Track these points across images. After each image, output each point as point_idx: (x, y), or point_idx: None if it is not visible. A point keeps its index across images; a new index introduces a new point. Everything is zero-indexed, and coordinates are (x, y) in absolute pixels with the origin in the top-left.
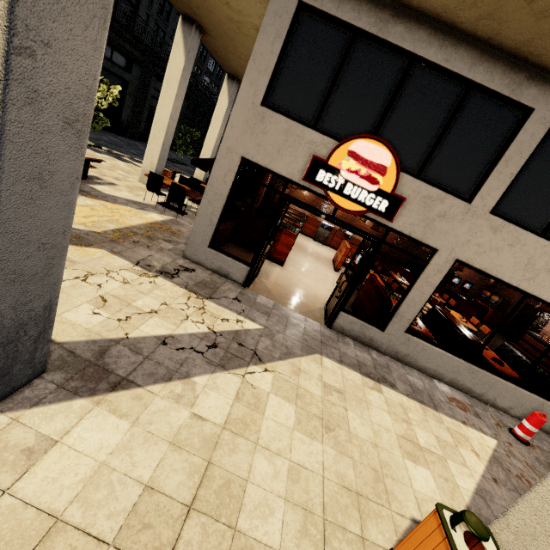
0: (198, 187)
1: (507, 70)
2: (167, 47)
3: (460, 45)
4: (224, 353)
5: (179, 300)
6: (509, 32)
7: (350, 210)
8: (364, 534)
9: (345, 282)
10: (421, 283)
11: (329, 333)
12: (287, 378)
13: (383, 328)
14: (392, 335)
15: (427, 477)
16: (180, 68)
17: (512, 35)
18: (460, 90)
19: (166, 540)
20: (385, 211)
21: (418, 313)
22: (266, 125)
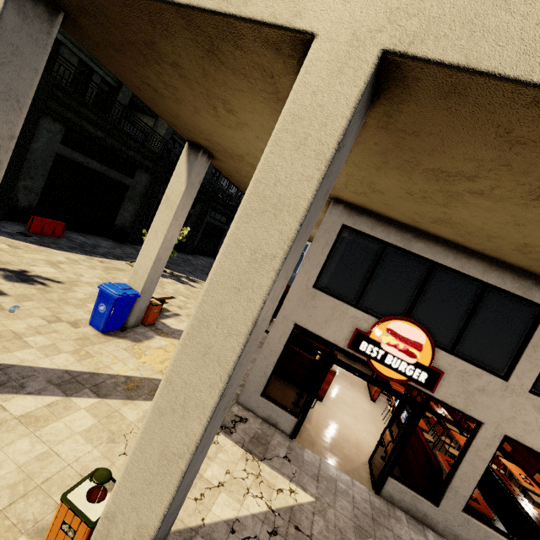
0: None
1: (515, 277)
2: (220, 182)
3: (471, 258)
4: None
5: (239, 465)
6: (510, 259)
7: (391, 378)
8: None
9: (391, 441)
10: (471, 455)
11: (378, 502)
12: None
13: (437, 502)
14: (448, 513)
15: None
16: None
17: (514, 261)
18: (477, 287)
19: None
20: (425, 382)
21: (474, 489)
22: (316, 302)
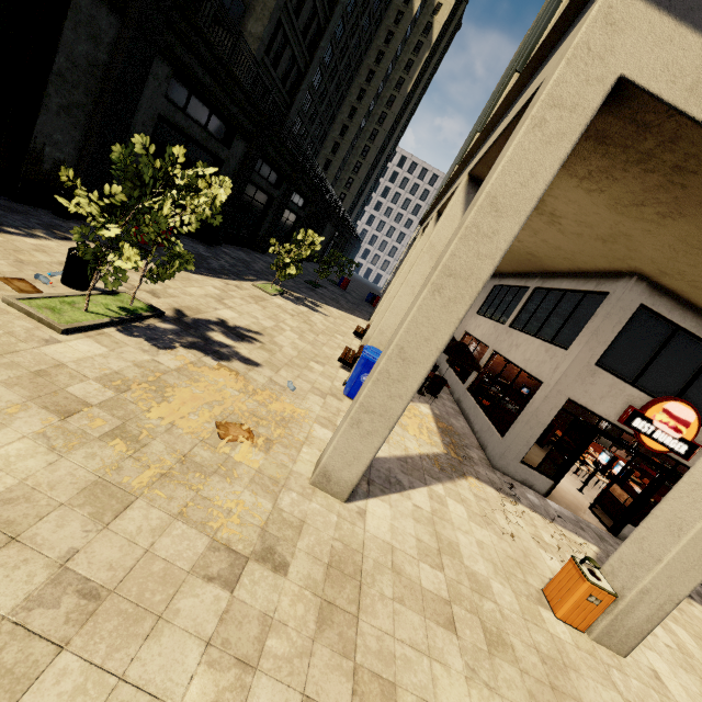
0: None
1: None
2: None
3: None
4: None
5: (549, 528)
6: None
7: (655, 450)
8: None
9: (628, 496)
10: None
11: (620, 543)
12: None
13: None
14: None
15: None
16: None
17: None
18: None
19: None
20: (683, 453)
21: None
22: (595, 379)
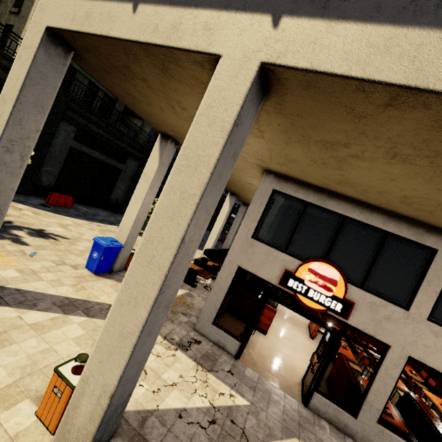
0: (206, 267)
1: (409, 226)
2: None
3: (373, 212)
4: (221, 430)
5: (190, 372)
6: (402, 211)
7: (313, 308)
8: None
9: (317, 363)
10: (382, 374)
11: (306, 413)
12: None
13: (355, 415)
14: (365, 424)
15: None
16: None
17: (405, 212)
18: (380, 235)
19: None
20: (340, 311)
21: (386, 403)
22: (254, 249)
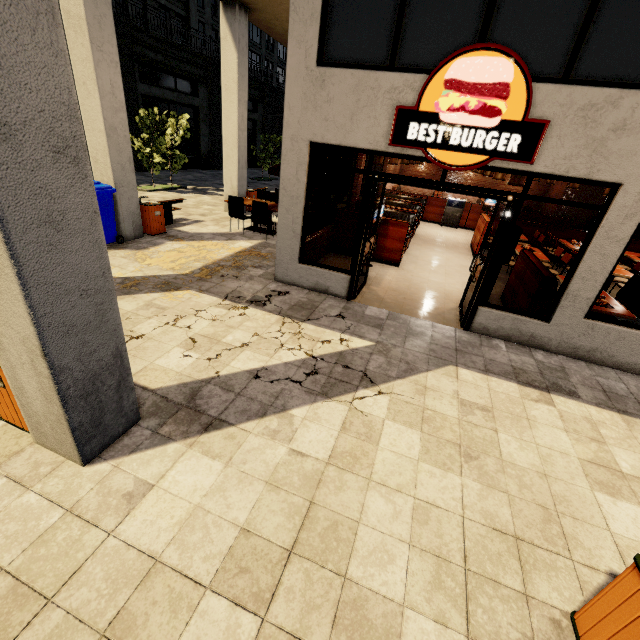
0: None
1: None
2: None
3: None
4: (326, 379)
5: (271, 328)
6: None
7: (464, 166)
8: (528, 591)
9: (480, 266)
10: (599, 241)
11: (467, 337)
12: (408, 400)
13: (548, 318)
14: (563, 326)
15: (636, 516)
16: (234, 66)
17: None
18: None
19: (265, 586)
20: (518, 151)
21: (603, 286)
22: (329, 90)
